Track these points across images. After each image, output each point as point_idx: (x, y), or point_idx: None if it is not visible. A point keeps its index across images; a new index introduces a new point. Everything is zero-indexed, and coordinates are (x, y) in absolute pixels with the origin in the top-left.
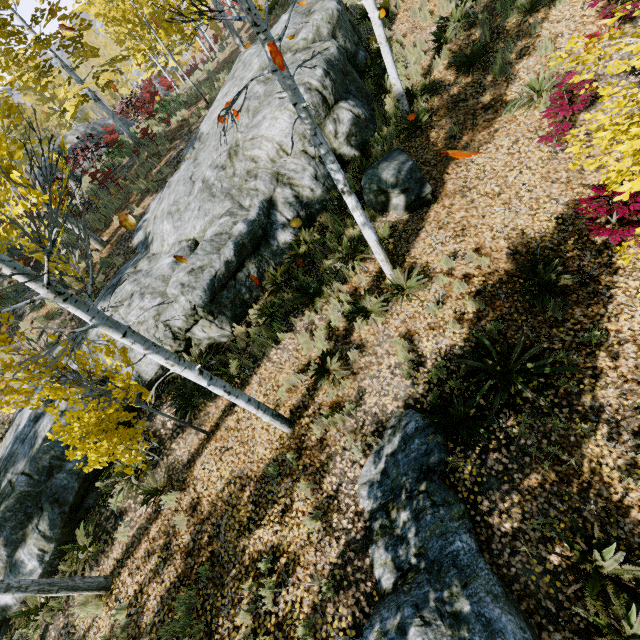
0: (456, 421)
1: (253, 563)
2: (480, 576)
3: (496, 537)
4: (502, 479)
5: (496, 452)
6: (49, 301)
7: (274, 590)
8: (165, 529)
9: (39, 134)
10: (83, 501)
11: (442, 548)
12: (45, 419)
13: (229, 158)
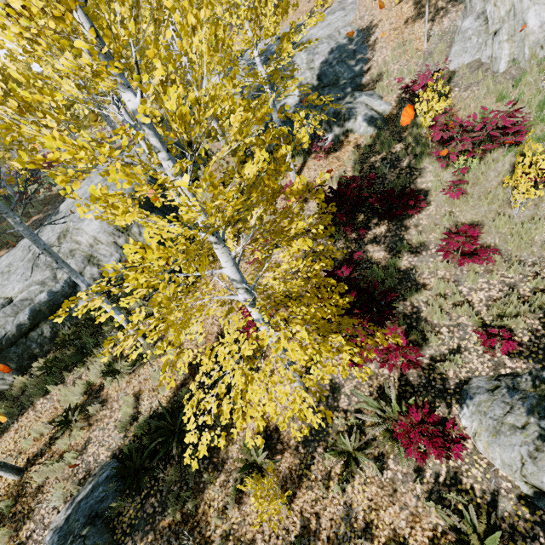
0: (133, 471)
1: None
2: None
3: None
4: (148, 521)
5: (154, 497)
6: None
7: None
8: None
9: None
10: None
11: None
12: None
13: (58, 239)
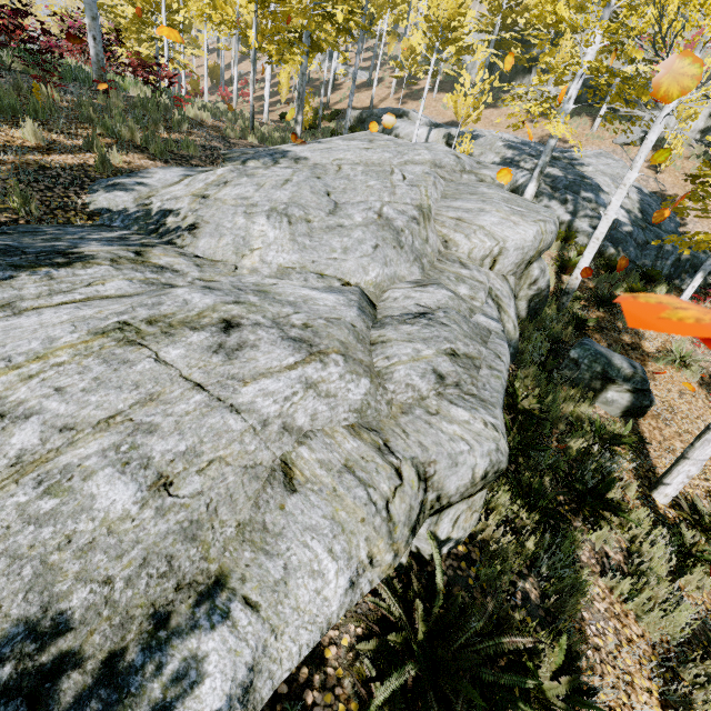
0: None
1: None
2: None
3: None
4: None
5: None
6: None
7: None
8: None
9: None
10: None
11: None
12: None
13: (423, 216)
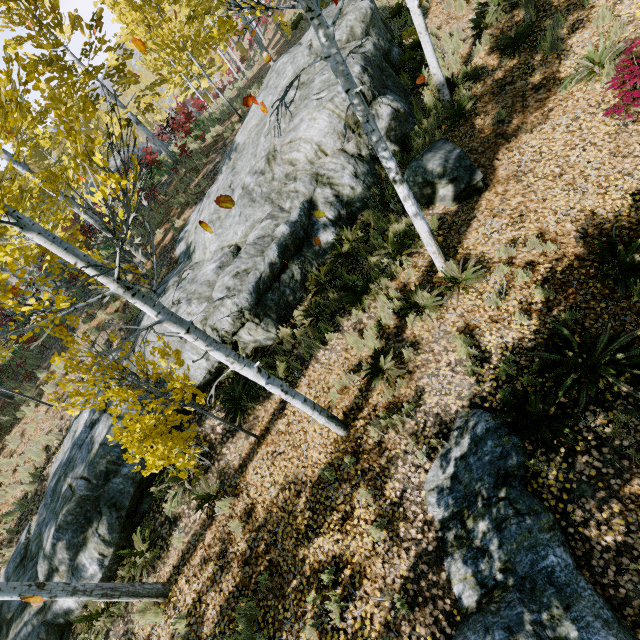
0: (534, 420)
1: (314, 574)
2: (583, 597)
3: (596, 552)
4: (596, 485)
5: (585, 455)
6: (99, 313)
7: (341, 604)
8: (220, 536)
9: (119, 116)
10: (138, 506)
11: (533, 563)
12: (100, 425)
13: (268, 163)
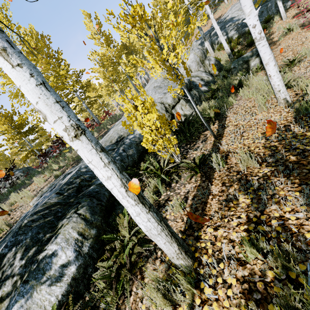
0: None
1: None
2: None
3: None
4: None
5: None
6: (55, 166)
7: None
8: (230, 179)
9: None
10: (112, 210)
11: None
12: (67, 176)
13: (165, 79)
